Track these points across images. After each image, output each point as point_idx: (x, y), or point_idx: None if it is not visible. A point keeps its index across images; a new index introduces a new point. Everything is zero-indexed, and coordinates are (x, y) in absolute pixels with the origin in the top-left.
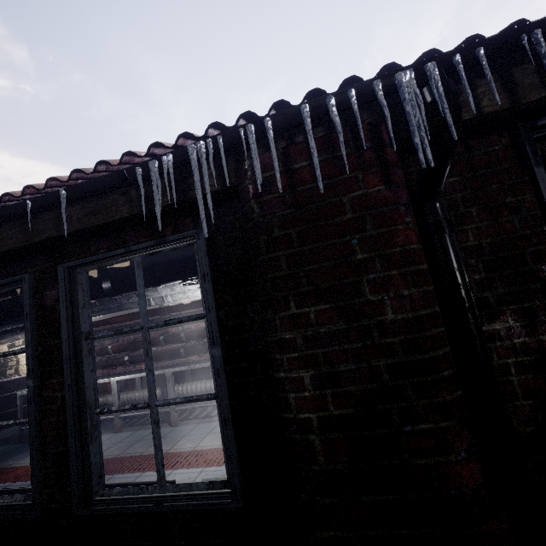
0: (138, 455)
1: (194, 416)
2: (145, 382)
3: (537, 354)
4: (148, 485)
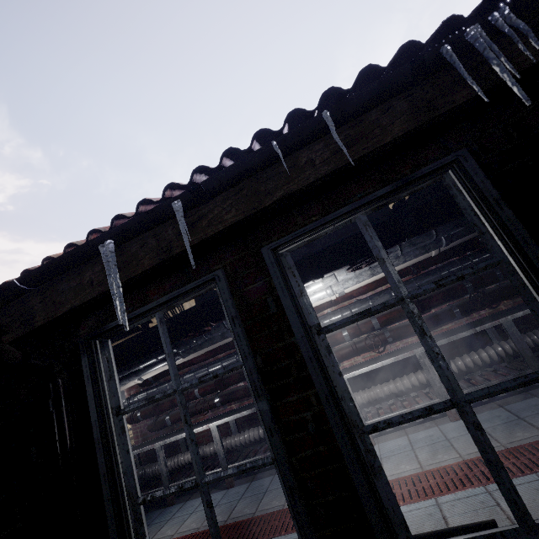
0: (281, 510)
1: None
2: (239, 424)
3: None
4: (500, 531)
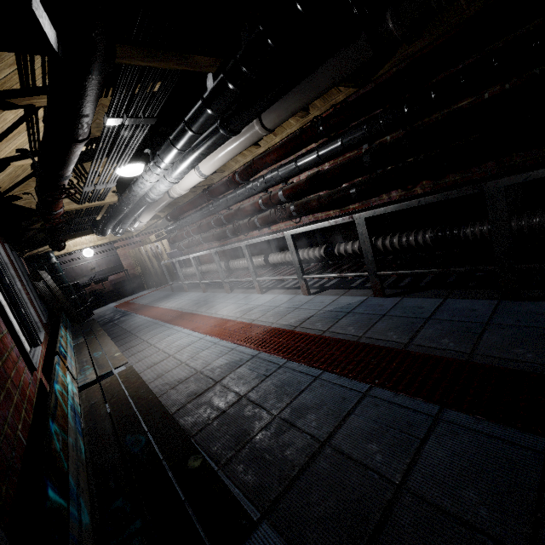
0: (189, 313)
1: (247, 286)
2: (221, 257)
3: None
4: None
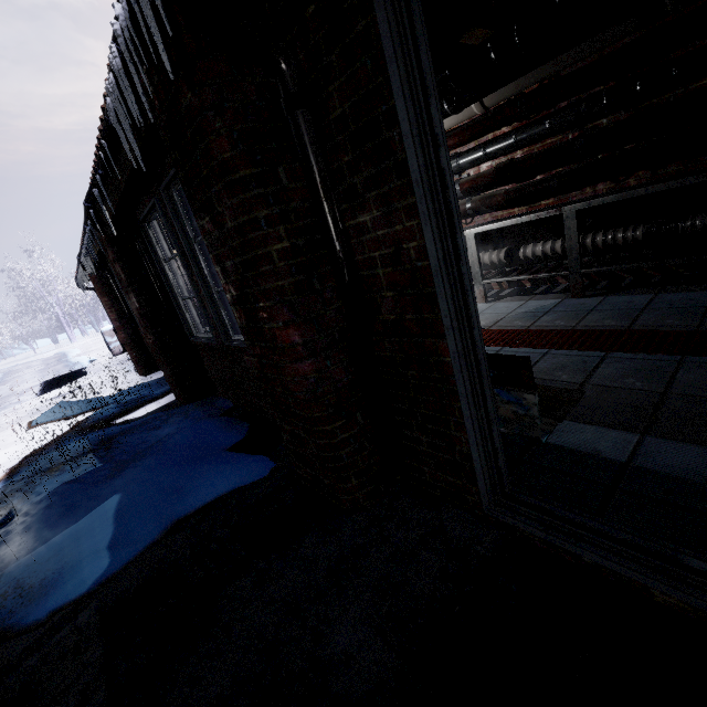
0: None
1: None
2: None
3: (394, 247)
4: None
